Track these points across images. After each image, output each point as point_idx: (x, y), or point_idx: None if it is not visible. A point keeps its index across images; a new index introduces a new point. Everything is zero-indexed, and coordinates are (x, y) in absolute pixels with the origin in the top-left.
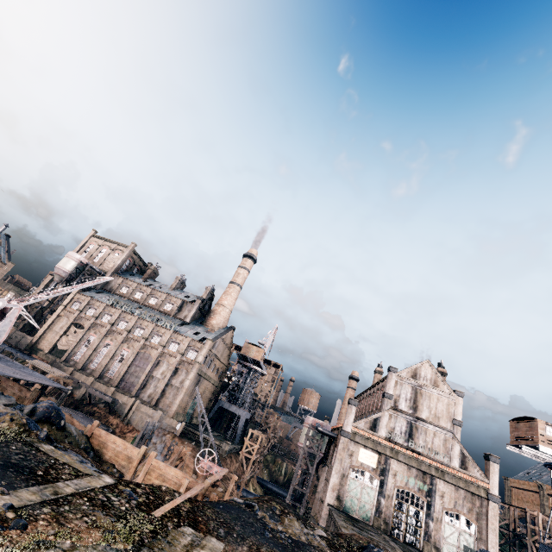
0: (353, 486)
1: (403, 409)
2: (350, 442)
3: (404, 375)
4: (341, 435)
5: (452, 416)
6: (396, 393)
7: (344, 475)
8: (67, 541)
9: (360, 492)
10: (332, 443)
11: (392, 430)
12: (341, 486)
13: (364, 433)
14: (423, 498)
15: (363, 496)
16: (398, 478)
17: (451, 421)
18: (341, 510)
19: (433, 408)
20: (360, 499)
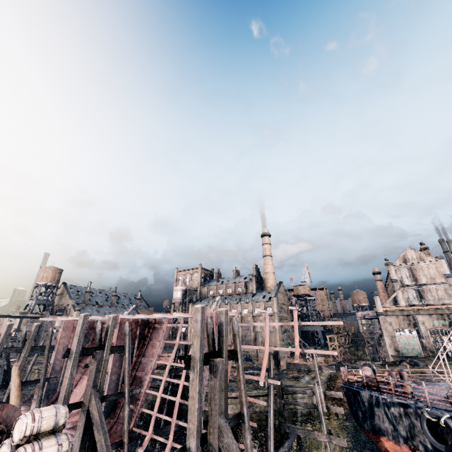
0: (401, 340)
1: (408, 284)
2: (386, 317)
3: (398, 263)
4: (378, 315)
5: (442, 273)
6: (398, 277)
7: (392, 336)
8: (291, 375)
9: (407, 342)
10: (378, 322)
11: (407, 299)
12: (394, 343)
13: (391, 308)
14: (448, 329)
15: (410, 343)
16: (426, 324)
17: (443, 276)
18: (400, 355)
19: (427, 274)
20: (409, 345)
